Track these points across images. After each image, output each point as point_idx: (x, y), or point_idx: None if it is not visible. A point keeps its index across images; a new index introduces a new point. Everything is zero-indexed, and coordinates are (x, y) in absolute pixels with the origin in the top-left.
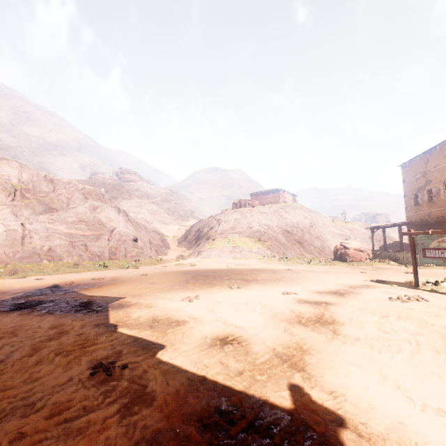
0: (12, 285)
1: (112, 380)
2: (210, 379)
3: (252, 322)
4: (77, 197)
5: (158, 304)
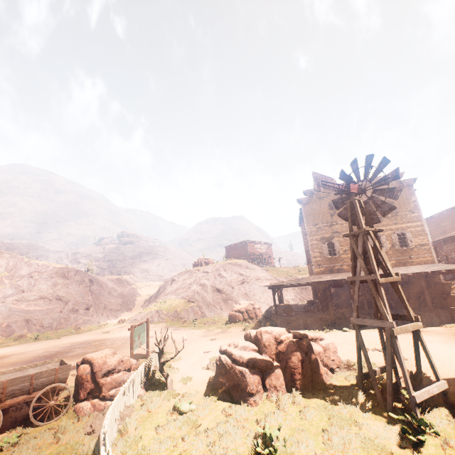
0: None
1: None
2: None
3: None
4: (44, 278)
5: None
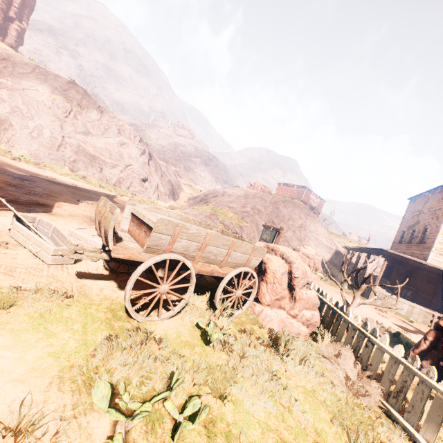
0: (21, 166)
1: None
2: None
3: (74, 211)
4: (112, 130)
5: (59, 194)
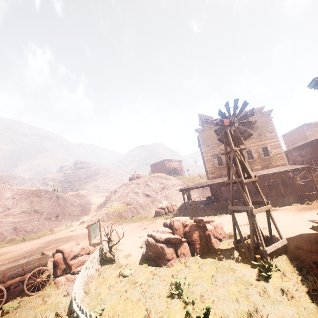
0: None
1: None
2: None
3: None
4: (23, 198)
5: None
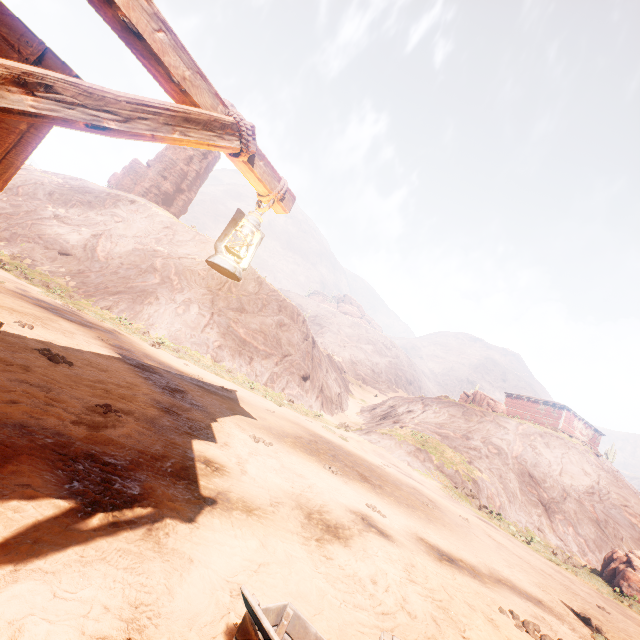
0: (162, 356)
1: (100, 414)
2: (145, 455)
3: (266, 480)
4: (272, 307)
5: (224, 423)
